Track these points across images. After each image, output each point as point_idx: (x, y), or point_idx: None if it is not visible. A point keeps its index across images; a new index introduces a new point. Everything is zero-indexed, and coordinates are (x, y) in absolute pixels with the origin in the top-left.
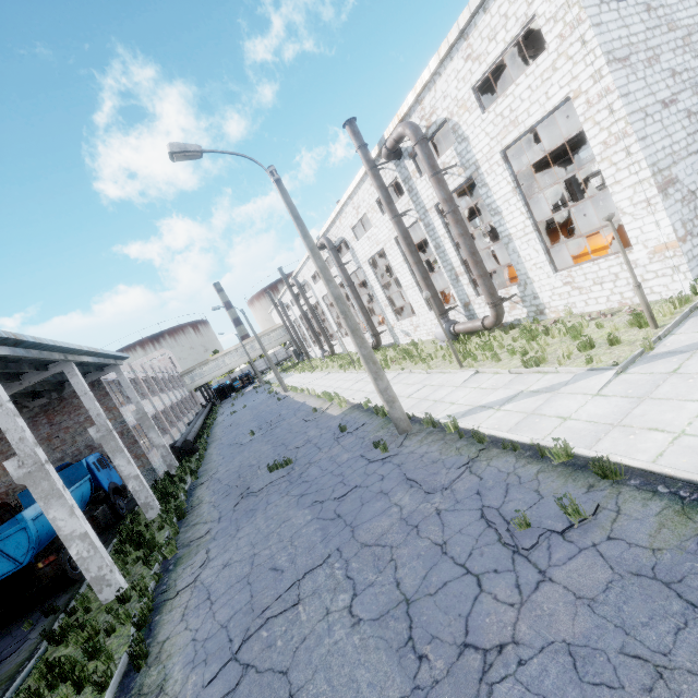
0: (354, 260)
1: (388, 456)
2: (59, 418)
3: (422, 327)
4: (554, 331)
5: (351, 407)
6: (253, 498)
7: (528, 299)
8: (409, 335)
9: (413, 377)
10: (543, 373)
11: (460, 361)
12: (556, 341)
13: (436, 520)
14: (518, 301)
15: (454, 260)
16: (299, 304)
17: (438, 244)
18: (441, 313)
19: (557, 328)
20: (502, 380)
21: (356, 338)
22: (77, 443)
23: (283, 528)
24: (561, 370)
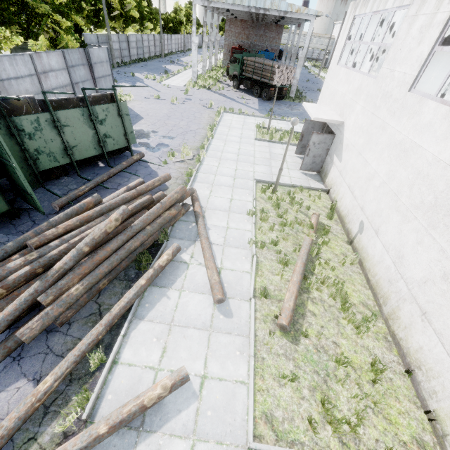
0: None
1: None
2: (267, 31)
3: None
4: None
5: None
6: (313, 91)
7: None
8: None
9: None
10: None
11: None
12: None
13: None
14: None
15: None
16: None
17: None
18: None
19: None
20: None
21: None
22: (265, 44)
23: None
24: None
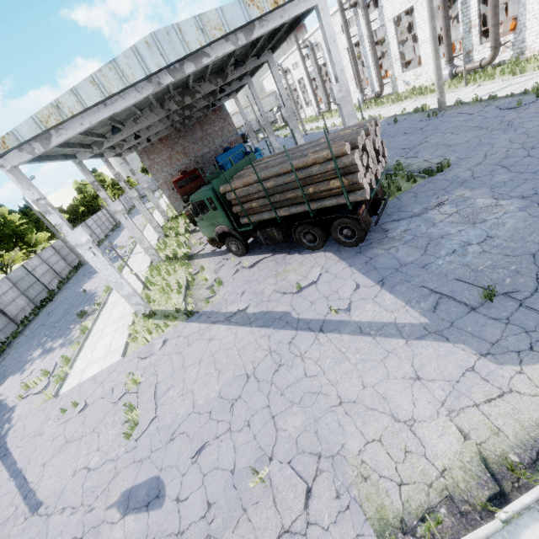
0: (380, 18)
1: (439, 117)
2: (205, 127)
3: (423, 76)
4: (532, 59)
5: (388, 118)
6: None
7: (517, 44)
8: (409, 84)
9: (429, 99)
10: (523, 77)
11: (467, 83)
12: (531, 65)
13: (479, 116)
14: (509, 46)
15: (473, 14)
16: (305, 66)
17: (465, 1)
18: (449, 59)
19: (534, 57)
20: (497, 84)
21: (436, 55)
22: (215, 144)
23: (394, 142)
24: (534, 72)
